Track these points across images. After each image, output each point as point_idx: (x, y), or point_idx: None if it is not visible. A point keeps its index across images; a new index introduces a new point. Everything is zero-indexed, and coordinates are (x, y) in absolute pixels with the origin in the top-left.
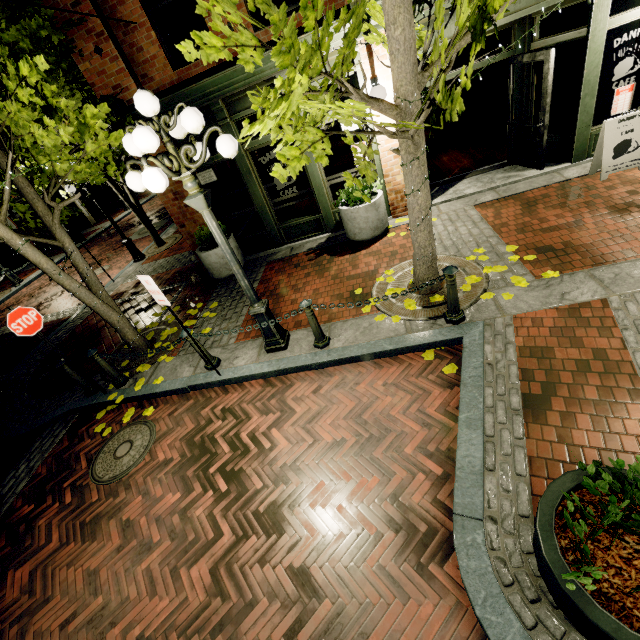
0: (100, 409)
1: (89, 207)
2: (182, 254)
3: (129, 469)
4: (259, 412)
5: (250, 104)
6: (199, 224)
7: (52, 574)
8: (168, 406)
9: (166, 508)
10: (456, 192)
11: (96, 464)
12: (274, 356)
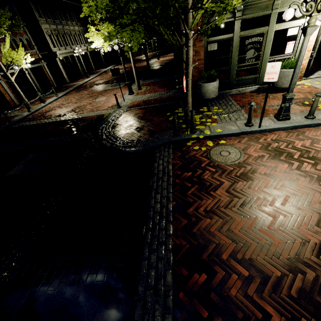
0: (185, 142)
1: (66, 73)
2: (161, 92)
3: (240, 159)
4: (297, 140)
5: (253, 11)
6: (199, 71)
7: (242, 191)
8: (233, 140)
9: (284, 169)
10: (320, 74)
11: (214, 158)
12: (285, 122)
